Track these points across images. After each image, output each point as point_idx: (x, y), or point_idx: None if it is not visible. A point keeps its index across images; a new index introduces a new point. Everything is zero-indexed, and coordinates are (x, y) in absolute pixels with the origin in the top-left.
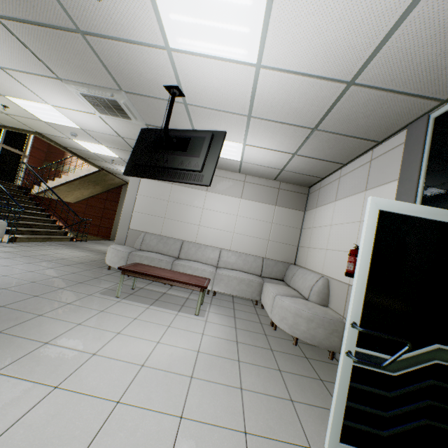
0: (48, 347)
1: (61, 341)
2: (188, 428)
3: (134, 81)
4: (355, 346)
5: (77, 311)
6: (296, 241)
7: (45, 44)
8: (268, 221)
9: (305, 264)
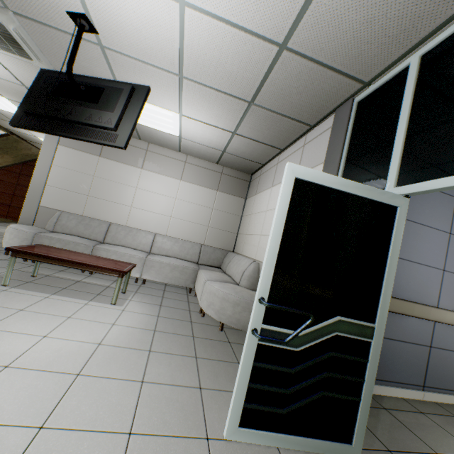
0: None
1: None
2: (47, 440)
3: None
4: (262, 323)
5: None
6: (236, 229)
7: None
8: (209, 206)
9: (242, 251)
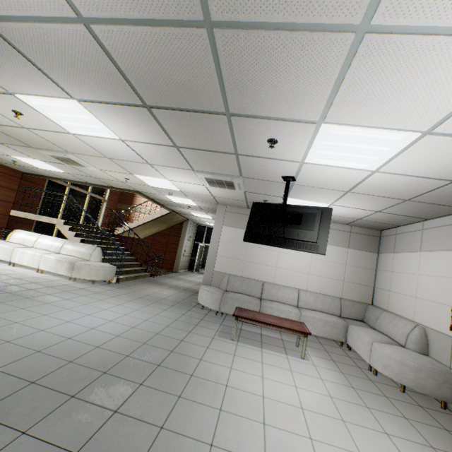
0: (231, 389)
1: (234, 384)
2: None
3: (256, 173)
4: None
5: (219, 355)
6: (371, 282)
7: (201, 157)
8: (342, 263)
9: (387, 307)
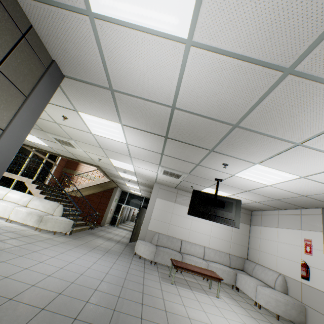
0: (193, 320)
1: (192, 317)
2: None
3: (200, 174)
4: None
5: (172, 296)
6: (247, 244)
7: (172, 161)
8: (230, 230)
9: (258, 261)
